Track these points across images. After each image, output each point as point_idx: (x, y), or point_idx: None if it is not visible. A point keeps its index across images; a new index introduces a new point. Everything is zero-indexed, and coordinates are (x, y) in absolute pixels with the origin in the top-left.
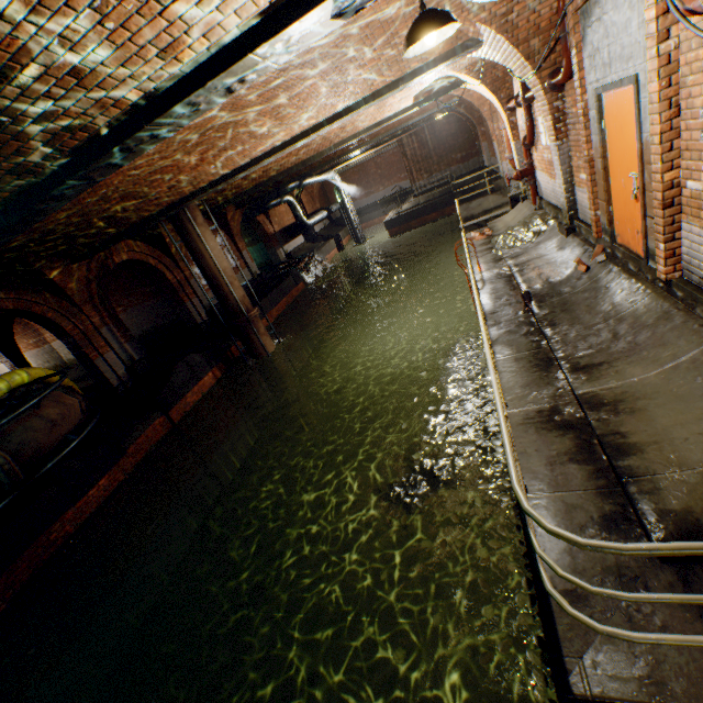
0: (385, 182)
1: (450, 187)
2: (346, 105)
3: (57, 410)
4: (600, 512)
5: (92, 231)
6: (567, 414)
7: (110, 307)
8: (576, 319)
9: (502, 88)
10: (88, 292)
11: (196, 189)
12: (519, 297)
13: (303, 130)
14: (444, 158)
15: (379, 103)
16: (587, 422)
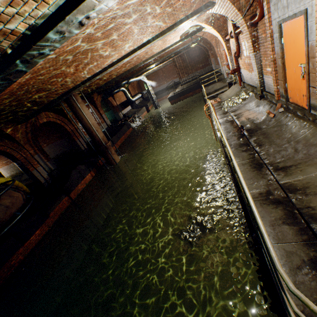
0: (167, 79)
1: (198, 80)
2: (148, 39)
3: (9, 200)
4: (308, 257)
5: (25, 108)
6: (276, 195)
7: (38, 144)
8: (272, 141)
9: (222, 30)
10: (27, 138)
11: (75, 85)
12: (239, 131)
13: (127, 52)
14: (194, 67)
15: (163, 39)
16: (288, 199)
